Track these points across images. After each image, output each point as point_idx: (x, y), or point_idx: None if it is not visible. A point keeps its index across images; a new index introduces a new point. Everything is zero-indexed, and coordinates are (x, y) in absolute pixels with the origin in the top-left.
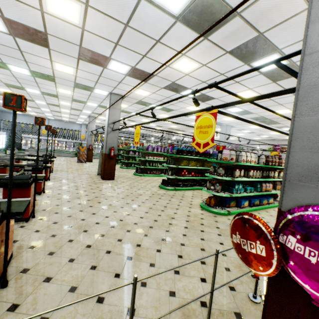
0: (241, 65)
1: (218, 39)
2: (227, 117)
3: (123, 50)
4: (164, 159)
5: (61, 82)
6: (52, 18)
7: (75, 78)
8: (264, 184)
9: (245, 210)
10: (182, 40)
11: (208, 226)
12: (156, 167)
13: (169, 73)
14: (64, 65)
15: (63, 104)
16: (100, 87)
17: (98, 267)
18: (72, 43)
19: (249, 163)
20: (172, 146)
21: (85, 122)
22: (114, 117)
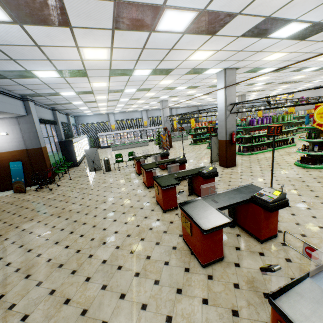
0: None
1: None
2: None
3: None
4: None
5: (173, 73)
6: None
7: (199, 63)
8: None
9: None
10: None
11: None
12: (263, 142)
13: None
14: (206, 51)
15: (146, 96)
16: (219, 65)
17: None
18: (261, 16)
19: None
20: None
21: (148, 108)
22: (231, 97)
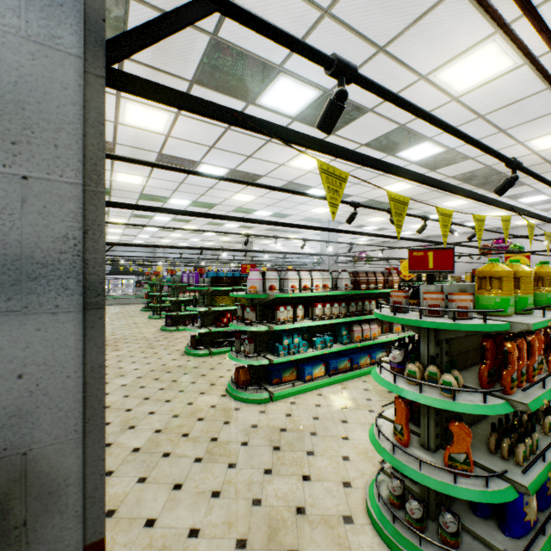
0: (243, 106)
1: (147, 56)
2: (317, 208)
3: None
4: None
5: None
6: None
7: None
8: (359, 327)
9: (313, 385)
10: None
11: (195, 437)
12: None
13: (133, 135)
14: None
15: None
16: None
17: None
18: None
19: (311, 291)
20: (200, 272)
21: None
22: None
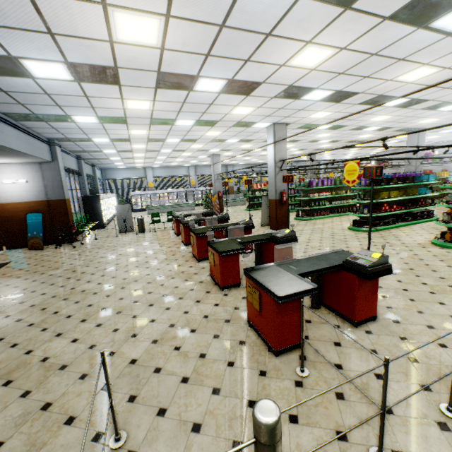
0: None
1: None
2: (428, 119)
3: (343, 77)
4: (332, 194)
5: (219, 125)
6: (287, 68)
7: (244, 117)
8: None
9: None
10: (438, 51)
11: None
12: (323, 206)
13: (383, 86)
14: (246, 107)
15: (193, 147)
16: (266, 120)
17: (415, 299)
18: (283, 84)
19: None
20: None
21: (197, 163)
22: (281, 153)
